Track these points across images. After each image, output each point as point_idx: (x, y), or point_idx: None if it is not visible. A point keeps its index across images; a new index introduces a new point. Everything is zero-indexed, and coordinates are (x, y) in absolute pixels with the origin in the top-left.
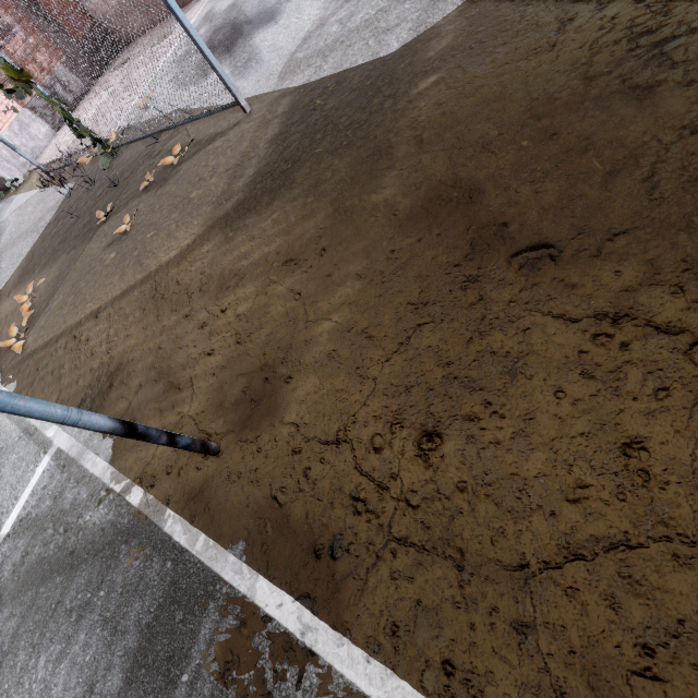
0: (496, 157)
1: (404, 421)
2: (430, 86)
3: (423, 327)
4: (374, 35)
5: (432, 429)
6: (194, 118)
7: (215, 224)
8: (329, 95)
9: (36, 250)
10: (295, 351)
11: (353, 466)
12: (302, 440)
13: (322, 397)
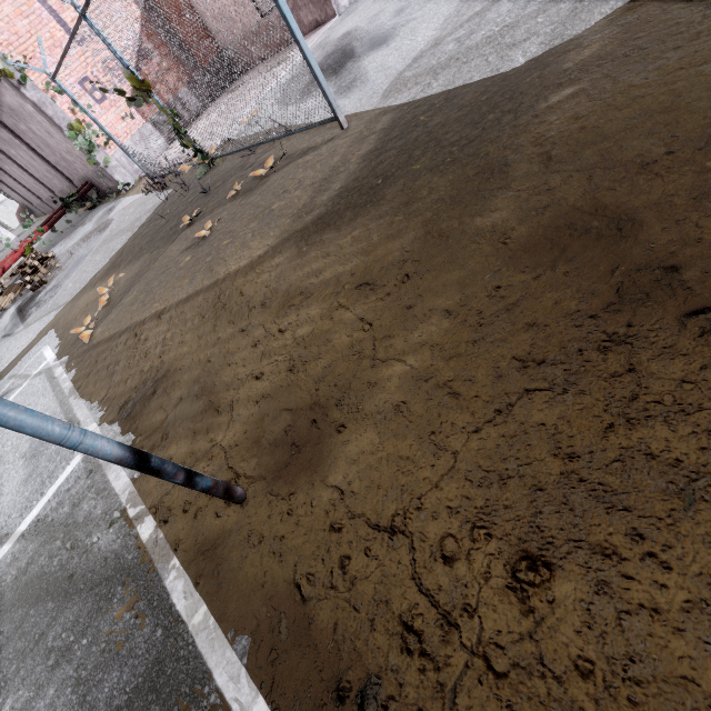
0: (663, 180)
1: (492, 526)
2: (564, 99)
3: (534, 395)
4: (496, 51)
5: (537, 550)
6: (290, 132)
7: (291, 236)
8: (436, 112)
9: (127, 247)
10: (354, 394)
11: (410, 573)
12: (346, 514)
13: (379, 461)
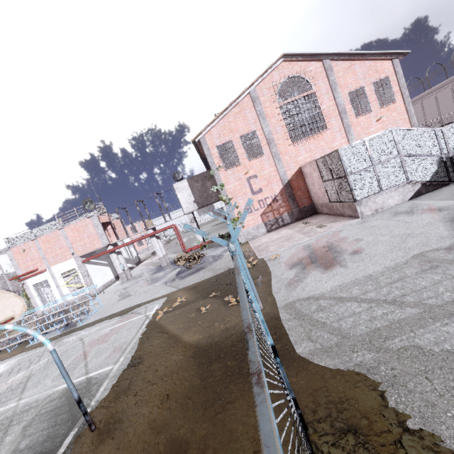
0: None
1: None
2: None
3: None
4: (306, 333)
5: None
6: None
7: (197, 346)
8: None
9: (205, 281)
10: (123, 431)
11: None
12: None
13: None
